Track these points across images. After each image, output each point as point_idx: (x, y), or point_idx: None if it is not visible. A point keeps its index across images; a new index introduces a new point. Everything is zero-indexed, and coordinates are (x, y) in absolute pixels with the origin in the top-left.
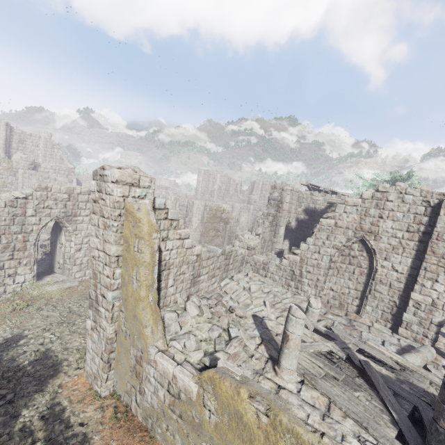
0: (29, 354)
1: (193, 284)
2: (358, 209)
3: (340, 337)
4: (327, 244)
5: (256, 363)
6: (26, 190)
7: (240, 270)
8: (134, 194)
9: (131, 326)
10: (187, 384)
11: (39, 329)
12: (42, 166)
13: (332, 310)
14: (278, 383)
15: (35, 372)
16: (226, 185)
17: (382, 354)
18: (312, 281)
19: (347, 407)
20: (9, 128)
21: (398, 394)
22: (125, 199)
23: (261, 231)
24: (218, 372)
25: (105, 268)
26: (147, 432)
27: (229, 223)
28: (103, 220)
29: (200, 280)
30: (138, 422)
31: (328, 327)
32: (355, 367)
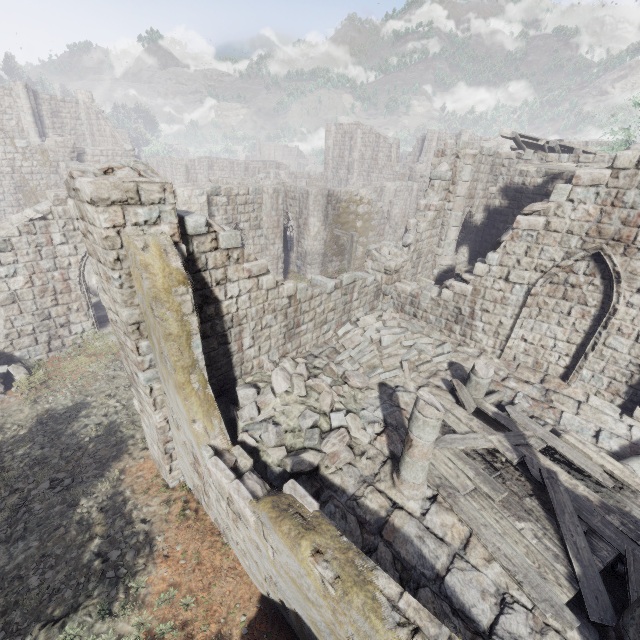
0: (91, 429)
1: (289, 339)
2: (600, 193)
3: (517, 425)
4: (524, 263)
5: (367, 465)
6: (43, 206)
7: (373, 307)
8: (135, 219)
9: (179, 417)
10: (243, 510)
11: (104, 394)
12: (89, 153)
13: (518, 373)
14: (393, 499)
15: (96, 452)
16: (372, 151)
17: (586, 458)
18: (490, 325)
19: (496, 547)
20: (31, 94)
21: (594, 531)
22: (120, 232)
23: (413, 239)
24: (276, 508)
25: (126, 339)
26: (219, 536)
27: (372, 220)
28: (102, 268)
29: (301, 331)
30: (210, 523)
31: (503, 405)
32: (530, 479)
